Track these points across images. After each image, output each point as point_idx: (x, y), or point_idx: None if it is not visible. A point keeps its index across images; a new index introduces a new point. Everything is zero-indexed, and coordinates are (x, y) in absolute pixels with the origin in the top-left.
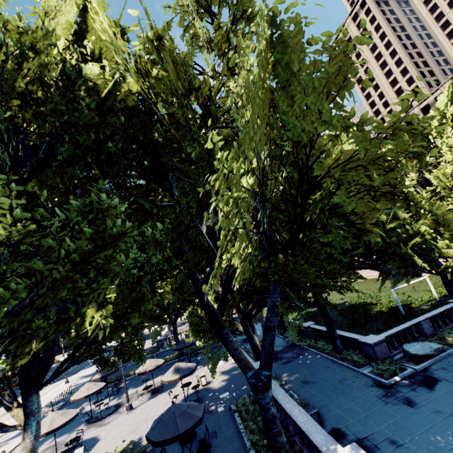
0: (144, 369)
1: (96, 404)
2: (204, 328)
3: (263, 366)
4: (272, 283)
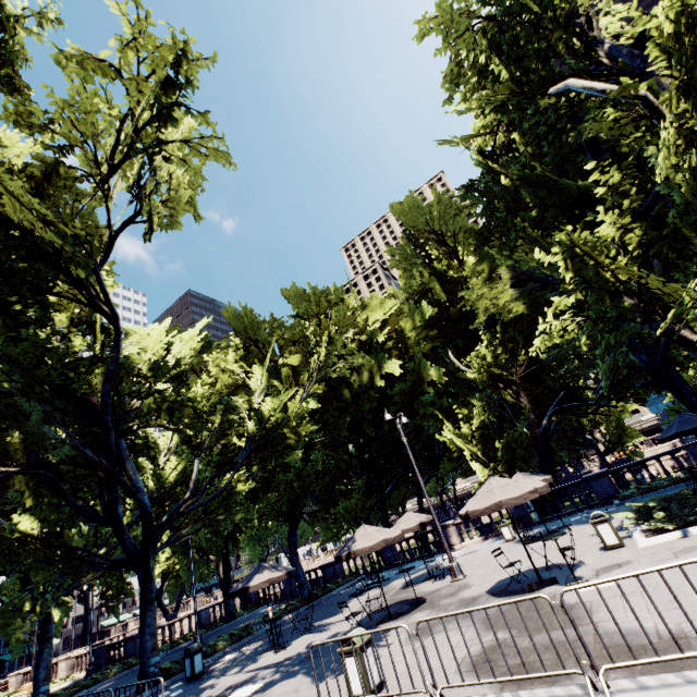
0: (426, 518)
1: (287, 649)
2: (512, 440)
3: (695, 393)
4: (650, 347)
